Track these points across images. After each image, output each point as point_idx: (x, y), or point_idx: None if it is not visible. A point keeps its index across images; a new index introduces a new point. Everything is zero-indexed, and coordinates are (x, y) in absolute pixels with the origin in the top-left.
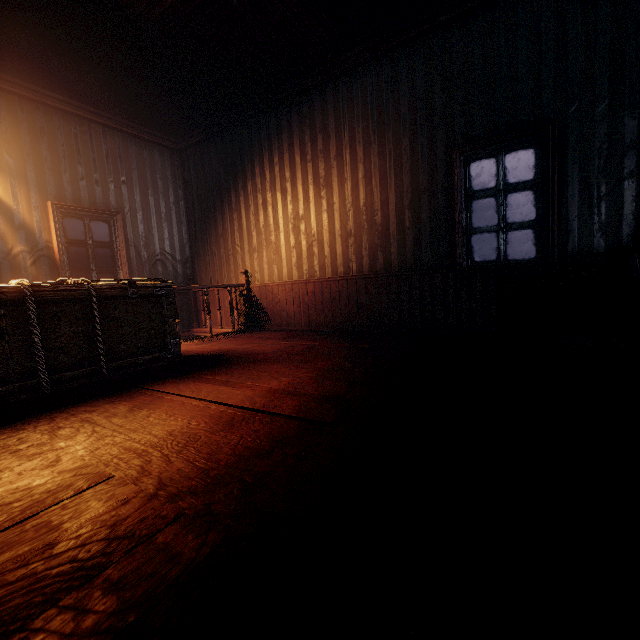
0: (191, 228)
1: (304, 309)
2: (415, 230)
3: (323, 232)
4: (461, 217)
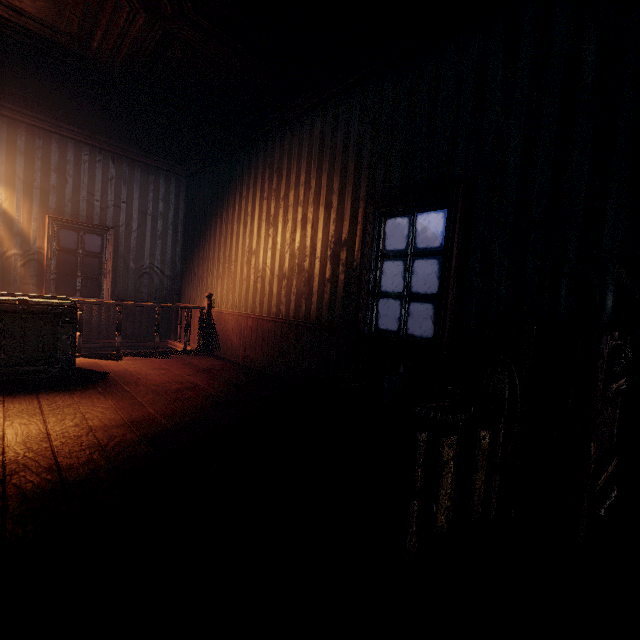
0: (185, 247)
1: (243, 342)
2: (333, 283)
3: (266, 269)
4: (368, 277)
